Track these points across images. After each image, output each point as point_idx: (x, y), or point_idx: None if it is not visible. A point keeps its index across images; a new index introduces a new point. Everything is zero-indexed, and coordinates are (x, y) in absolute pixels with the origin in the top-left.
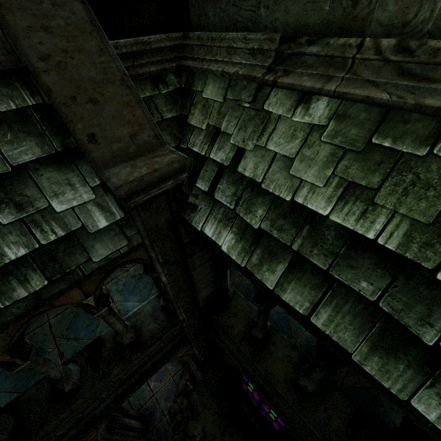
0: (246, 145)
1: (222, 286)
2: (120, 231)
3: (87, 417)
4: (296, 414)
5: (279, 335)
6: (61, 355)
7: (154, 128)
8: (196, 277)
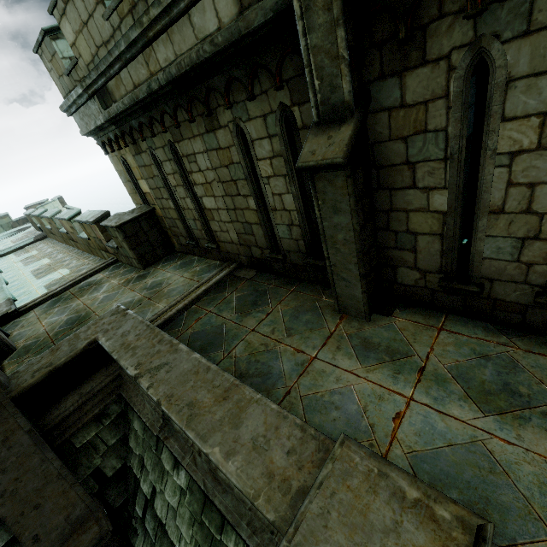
0: (156, 486)
1: None
2: None
3: None
4: None
5: None
6: None
7: (84, 500)
8: None
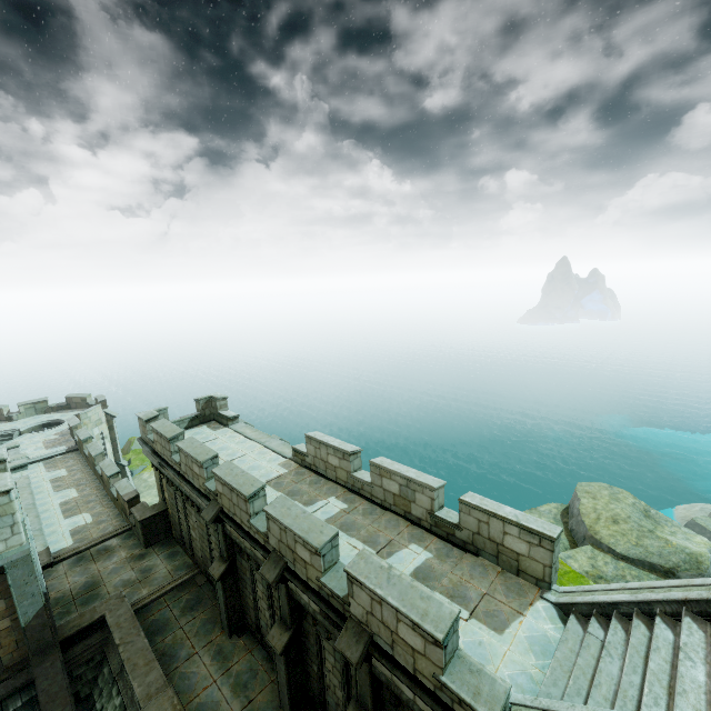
0: (105, 704)
1: None
2: None
3: None
4: None
5: None
6: None
7: (72, 703)
8: None
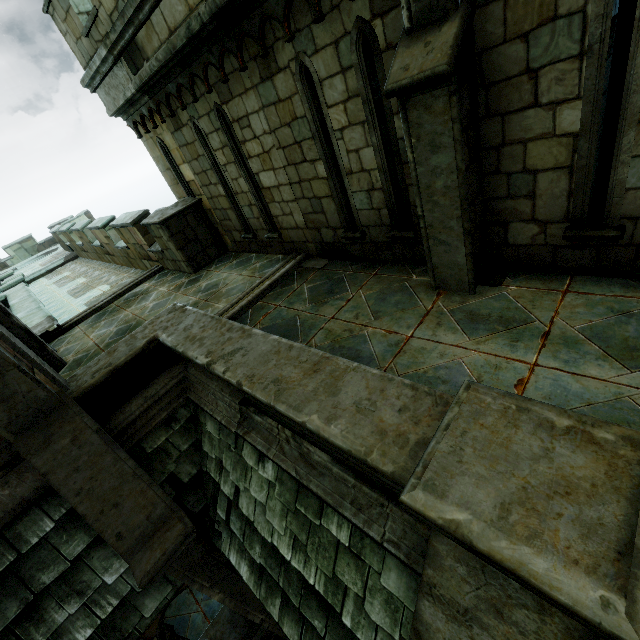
0: (239, 485)
1: None
2: (161, 579)
3: None
4: None
5: None
6: None
7: (164, 500)
8: None
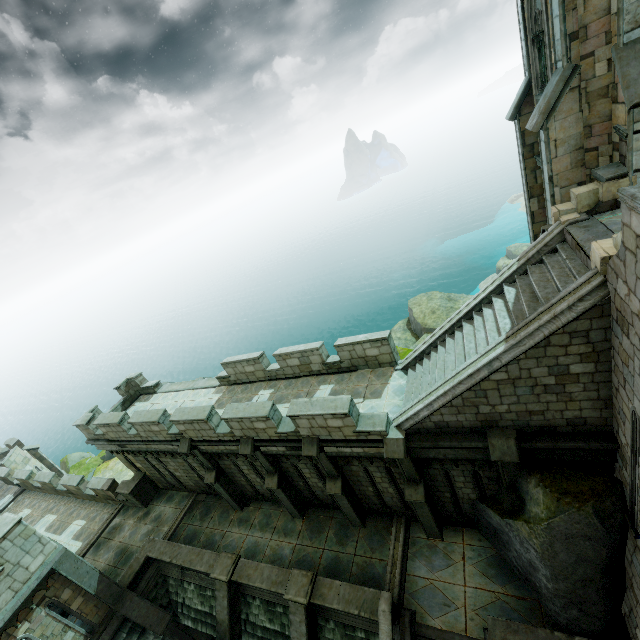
0: (184, 596)
1: None
2: None
3: None
4: None
5: None
6: None
7: (162, 610)
8: (194, 636)
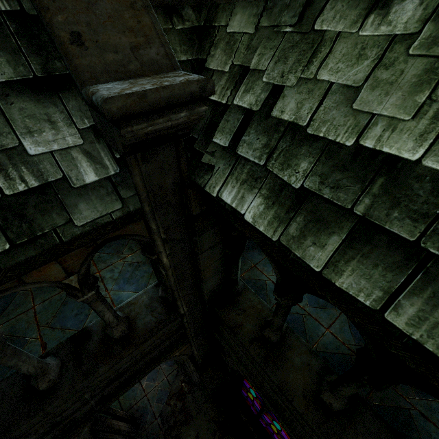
0: (285, 80)
1: (231, 277)
2: (113, 190)
3: (65, 420)
4: (318, 437)
5: (296, 338)
6: (44, 346)
7: (164, 45)
8: (203, 262)
